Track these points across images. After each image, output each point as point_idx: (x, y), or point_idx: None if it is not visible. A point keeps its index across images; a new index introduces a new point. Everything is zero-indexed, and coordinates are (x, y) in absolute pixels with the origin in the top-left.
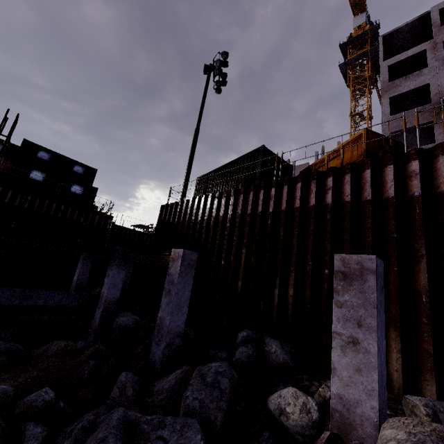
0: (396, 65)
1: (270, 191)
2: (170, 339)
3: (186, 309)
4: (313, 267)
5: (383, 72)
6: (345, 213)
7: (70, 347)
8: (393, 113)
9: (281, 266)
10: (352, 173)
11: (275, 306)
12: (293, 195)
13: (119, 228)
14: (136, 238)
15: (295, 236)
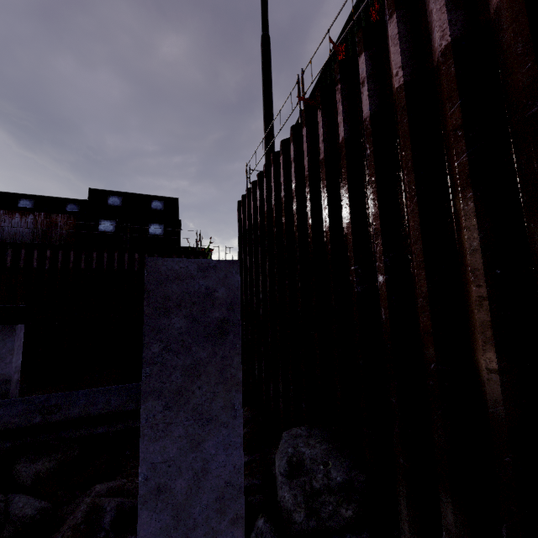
0: None
1: None
2: None
3: None
4: None
5: None
6: None
7: (84, 526)
8: None
9: None
10: None
11: None
12: None
13: None
14: None
15: None
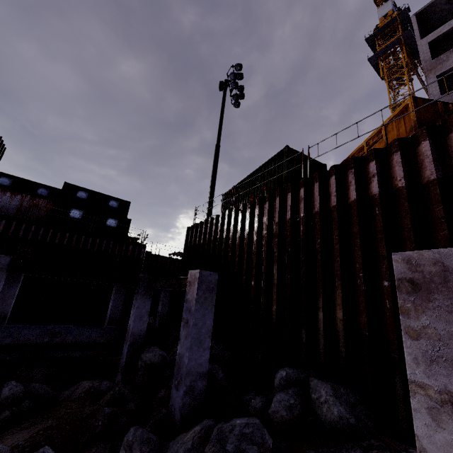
0: (438, 40)
1: (299, 193)
2: (190, 382)
3: (209, 343)
4: (365, 279)
5: (423, 51)
6: (400, 203)
7: (93, 390)
8: (444, 93)
9: (322, 281)
10: (401, 151)
11: (320, 334)
12: (327, 193)
13: (155, 257)
14: (172, 266)
15: (335, 241)
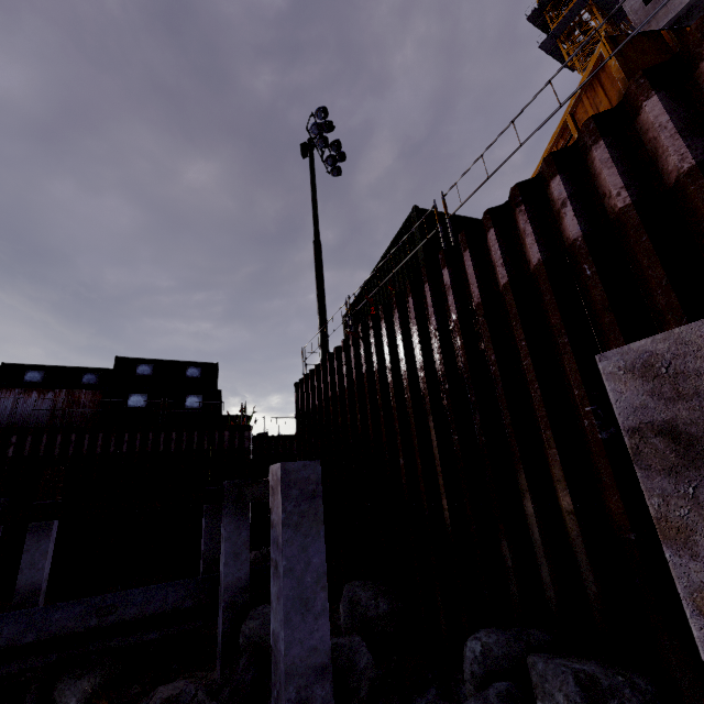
0: None
1: (443, 279)
2: (298, 691)
3: (325, 601)
4: (600, 417)
5: None
6: (631, 240)
7: None
8: None
9: (516, 436)
10: (606, 137)
11: (537, 548)
12: (490, 264)
13: (272, 440)
14: None
15: (523, 352)
